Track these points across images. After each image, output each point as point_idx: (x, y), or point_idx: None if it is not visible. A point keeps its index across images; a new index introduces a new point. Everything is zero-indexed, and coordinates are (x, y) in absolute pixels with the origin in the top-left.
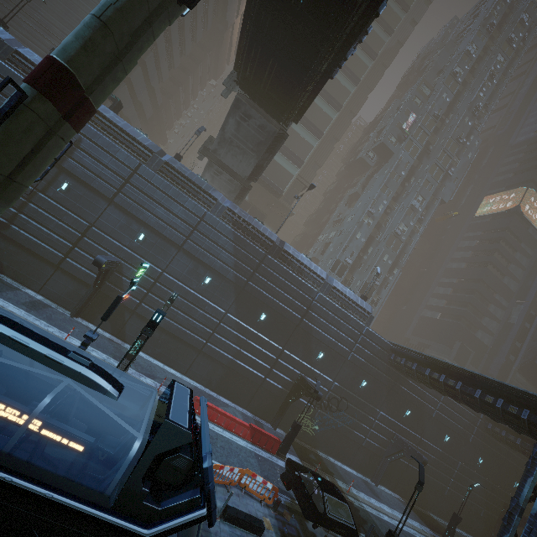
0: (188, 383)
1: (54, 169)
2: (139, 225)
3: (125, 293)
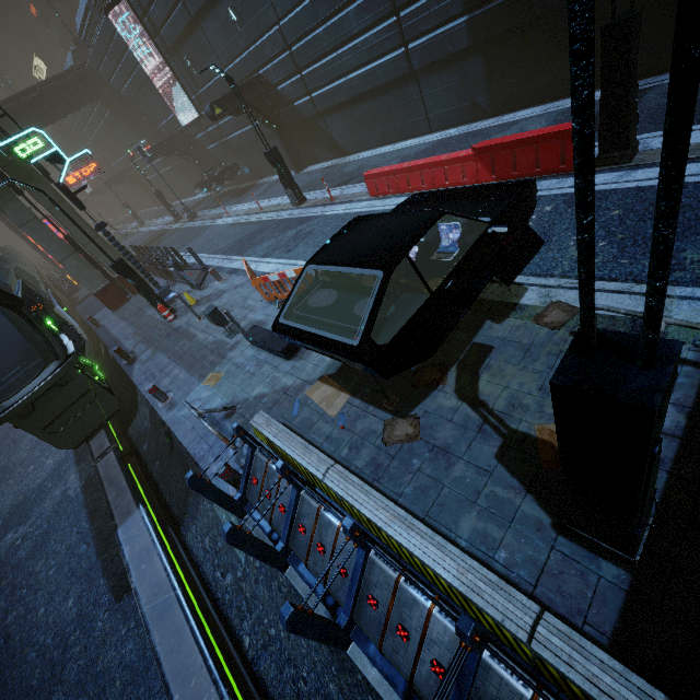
0: (424, 146)
1: (177, 59)
2: (220, 4)
3: (61, 175)
